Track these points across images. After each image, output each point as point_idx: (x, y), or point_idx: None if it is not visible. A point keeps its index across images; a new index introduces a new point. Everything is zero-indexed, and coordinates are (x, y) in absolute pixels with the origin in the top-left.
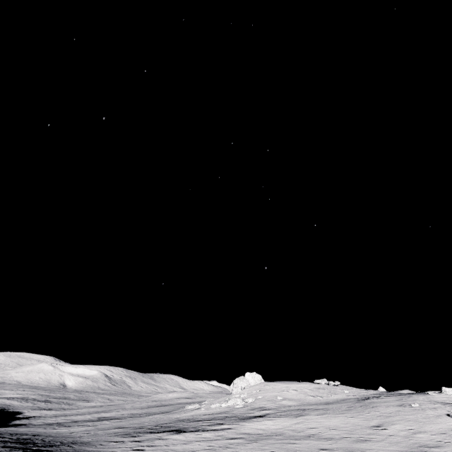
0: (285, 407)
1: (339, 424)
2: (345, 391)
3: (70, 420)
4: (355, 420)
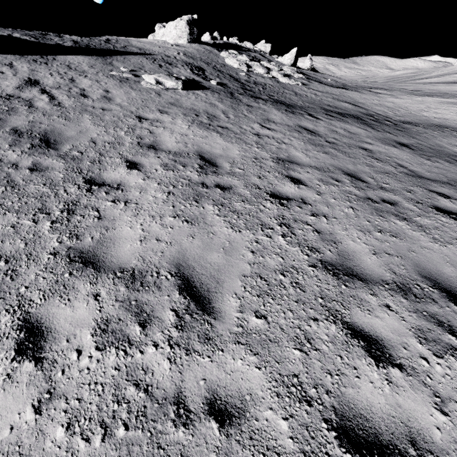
0: None
1: None
2: None
3: None
4: None
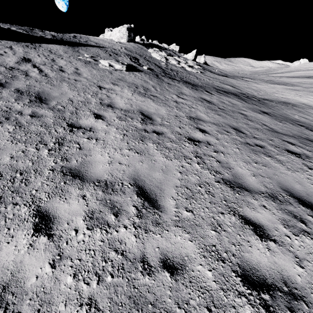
0: (308, 69)
1: None
2: None
3: None
4: None
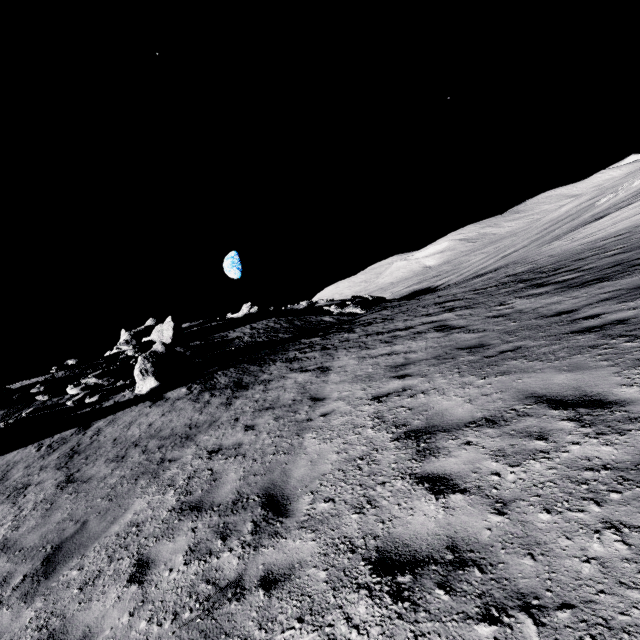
0: None
1: None
2: None
3: (478, 269)
4: None
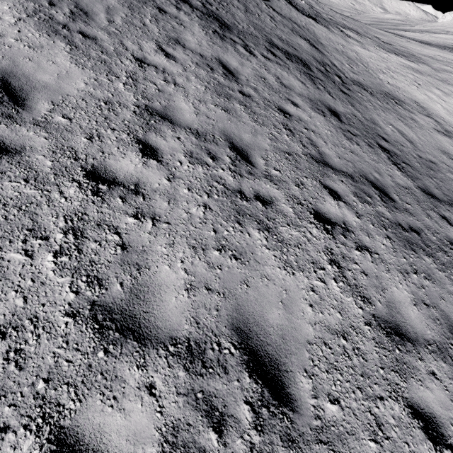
0: None
1: None
2: None
3: None
4: None
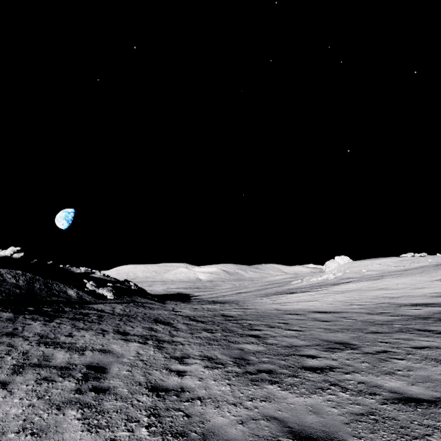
0: (368, 275)
1: (406, 281)
2: (429, 260)
3: (221, 295)
4: (421, 278)
